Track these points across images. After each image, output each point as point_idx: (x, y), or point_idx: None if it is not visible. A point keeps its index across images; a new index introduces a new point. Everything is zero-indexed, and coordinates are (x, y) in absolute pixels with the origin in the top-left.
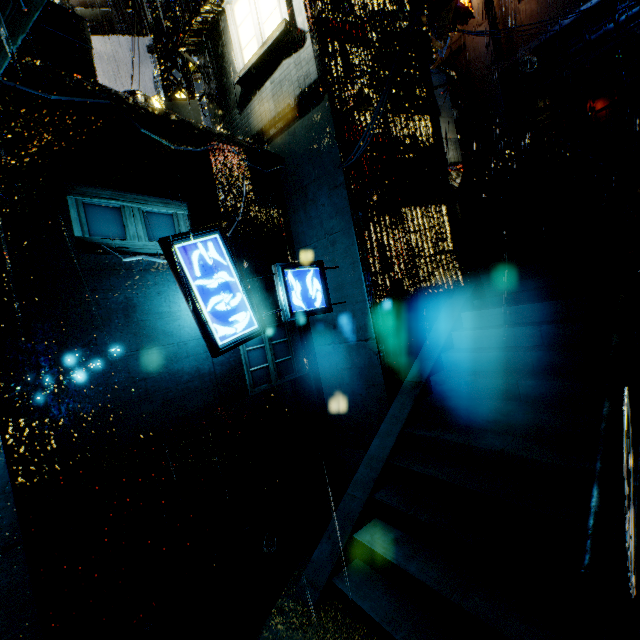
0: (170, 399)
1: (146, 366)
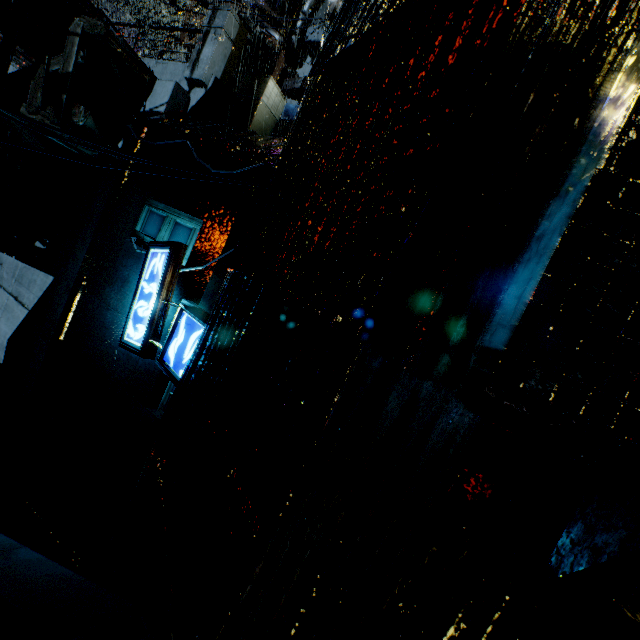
0: (109, 352)
1: (112, 322)
